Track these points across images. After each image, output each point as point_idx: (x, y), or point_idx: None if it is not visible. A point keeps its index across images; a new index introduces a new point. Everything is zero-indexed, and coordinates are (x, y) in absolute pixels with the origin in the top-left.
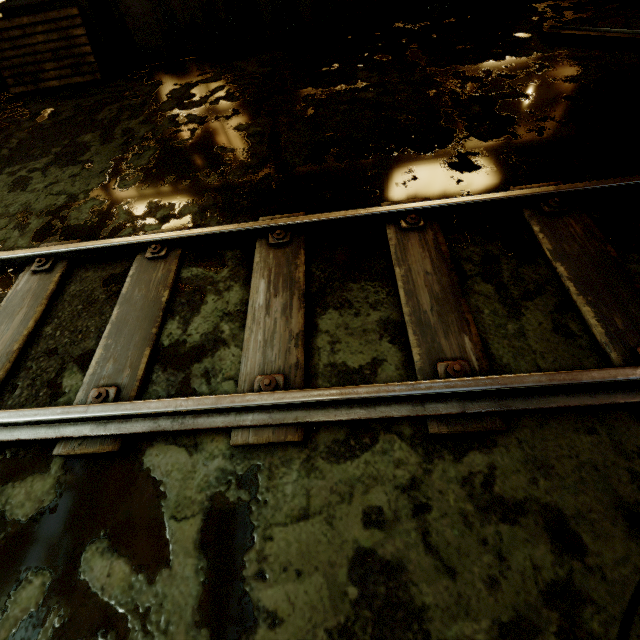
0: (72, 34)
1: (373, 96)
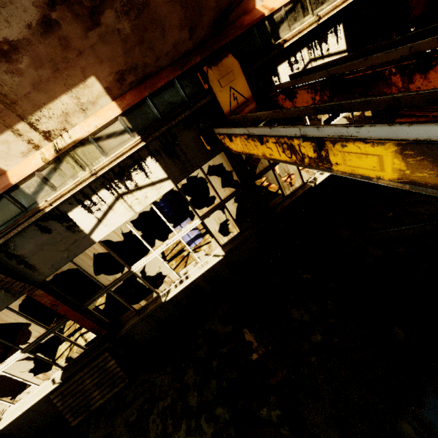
0: (107, 367)
1: (322, 338)
